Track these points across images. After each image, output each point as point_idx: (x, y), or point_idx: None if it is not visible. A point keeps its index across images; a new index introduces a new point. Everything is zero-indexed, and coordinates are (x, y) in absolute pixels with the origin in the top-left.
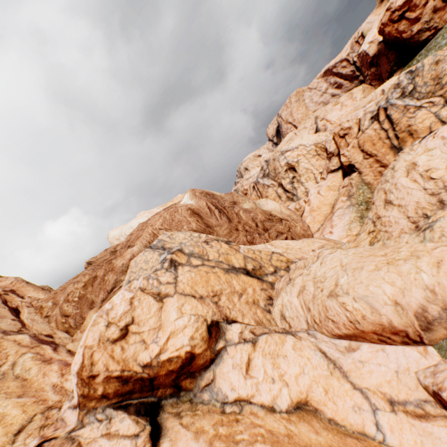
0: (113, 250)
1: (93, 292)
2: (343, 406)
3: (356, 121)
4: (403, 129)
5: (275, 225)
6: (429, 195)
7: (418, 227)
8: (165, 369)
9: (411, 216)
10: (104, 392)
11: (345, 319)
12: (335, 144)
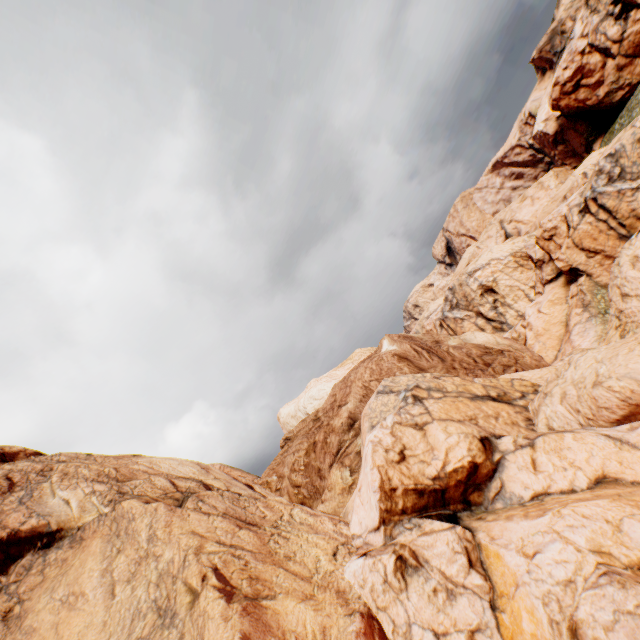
0: (314, 417)
1: (316, 459)
2: (639, 468)
3: (561, 219)
4: (626, 215)
5: (497, 358)
6: None
7: None
8: (453, 479)
9: None
10: (403, 506)
11: (616, 401)
12: (542, 250)
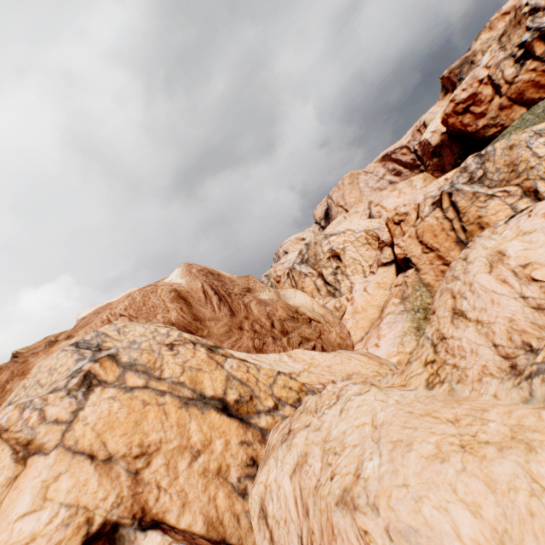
0: (53, 339)
1: None
2: None
3: (414, 206)
4: (472, 220)
5: (300, 328)
6: (533, 309)
7: (515, 367)
8: None
9: (500, 343)
10: None
11: None
12: (389, 232)
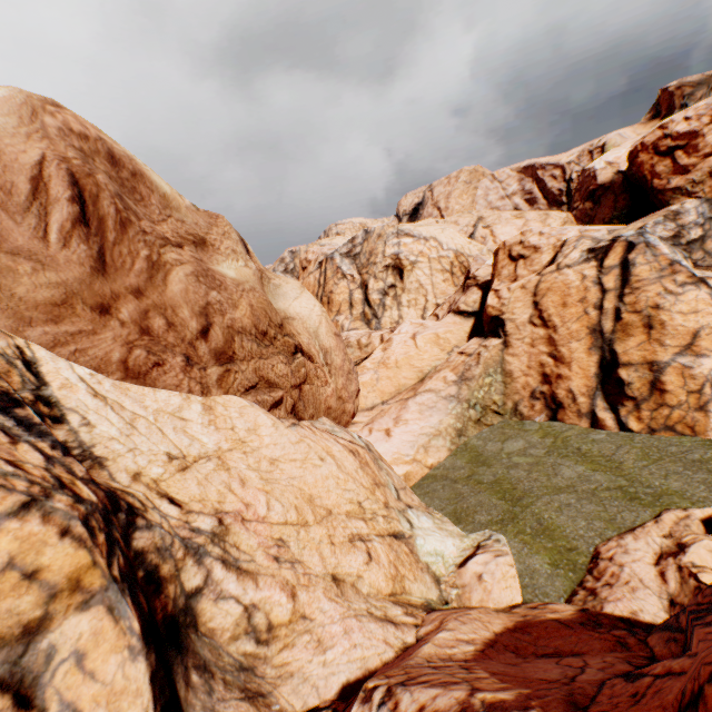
0: None
1: None
2: None
3: (556, 243)
4: (640, 307)
5: (268, 358)
6: None
7: None
8: None
9: None
10: None
11: None
12: (493, 266)
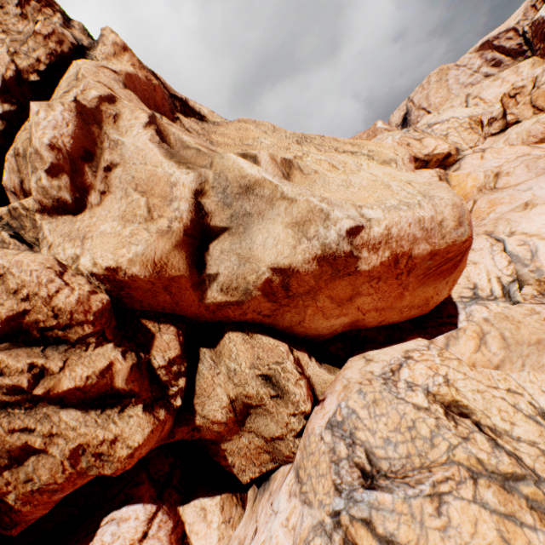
0: None
1: None
2: None
3: (532, 79)
4: None
5: None
6: None
7: None
8: (435, 158)
9: None
10: None
11: (542, 130)
12: (502, 107)
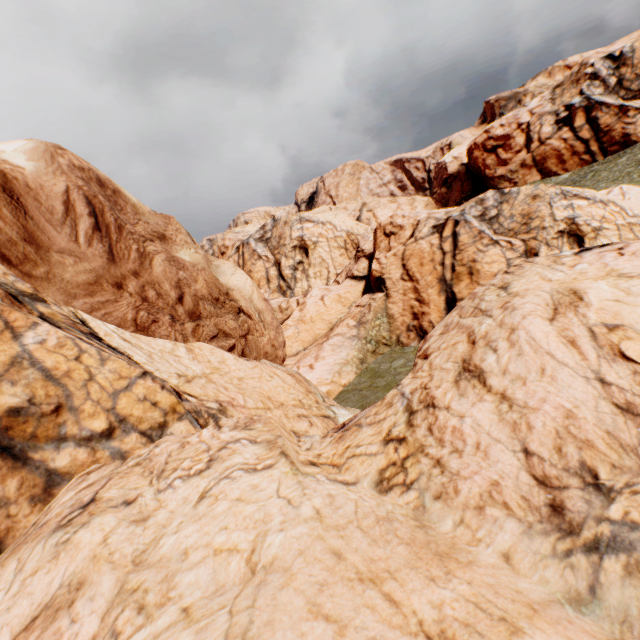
0: None
1: None
2: None
3: (414, 222)
4: (465, 261)
5: (222, 316)
6: (618, 410)
7: (563, 513)
8: None
9: (538, 451)
10: None
11: None
12: (374, 241)
